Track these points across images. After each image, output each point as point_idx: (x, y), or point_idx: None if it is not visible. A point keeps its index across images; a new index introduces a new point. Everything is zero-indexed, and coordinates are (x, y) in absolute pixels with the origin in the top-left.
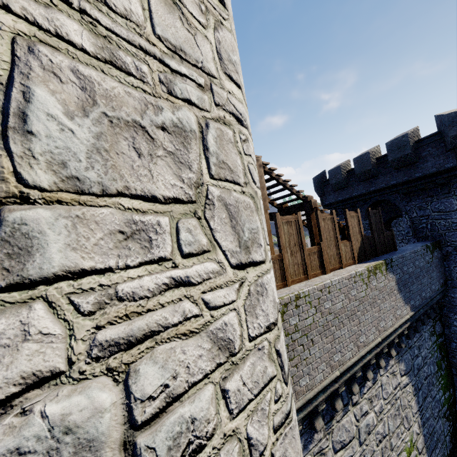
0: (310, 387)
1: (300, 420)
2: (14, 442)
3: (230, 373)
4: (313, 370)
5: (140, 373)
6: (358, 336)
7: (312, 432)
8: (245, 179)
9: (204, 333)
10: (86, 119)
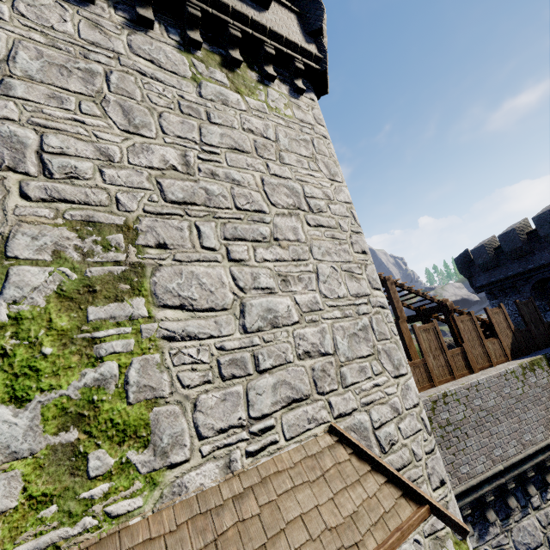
0: (471, 475)
1: (468, 504)
2: (354, 422)
3: (400, 421)
4: (472, 460)
5: (372, 413)
6: (520, 434)
7: (486, 524)
8: (391, 335)
9: (387, 404)
10: (345, 339)
